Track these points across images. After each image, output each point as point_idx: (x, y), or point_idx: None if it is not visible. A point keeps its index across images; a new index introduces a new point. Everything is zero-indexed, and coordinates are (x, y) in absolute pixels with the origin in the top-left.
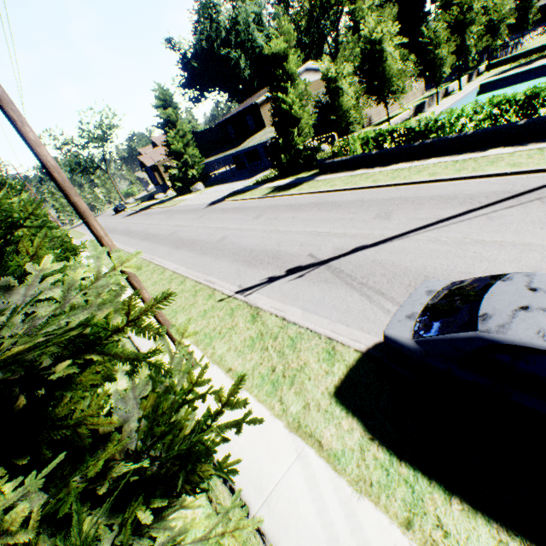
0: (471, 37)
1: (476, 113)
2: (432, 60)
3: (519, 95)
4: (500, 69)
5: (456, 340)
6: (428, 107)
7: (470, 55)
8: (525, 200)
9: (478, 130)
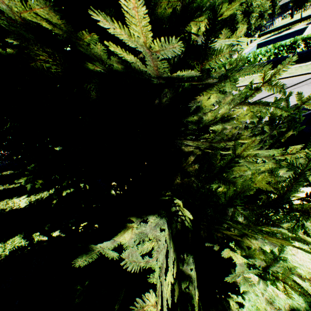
0: (252, 19)
1: (267, 52)
2: (235, 31)
3: (287, 42)
4: (265, 36)
5: (304, 116)
6: (233, 55)
7: (252, 29)
8: (300, 86)
9: (268, 60)
